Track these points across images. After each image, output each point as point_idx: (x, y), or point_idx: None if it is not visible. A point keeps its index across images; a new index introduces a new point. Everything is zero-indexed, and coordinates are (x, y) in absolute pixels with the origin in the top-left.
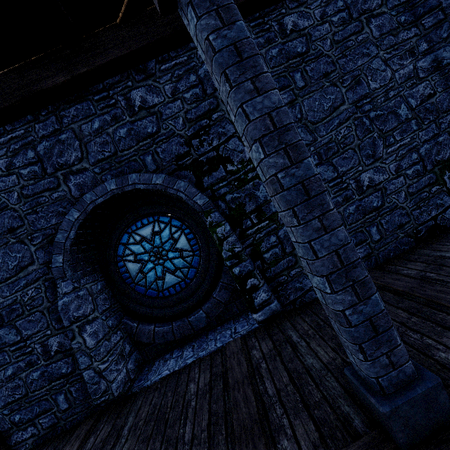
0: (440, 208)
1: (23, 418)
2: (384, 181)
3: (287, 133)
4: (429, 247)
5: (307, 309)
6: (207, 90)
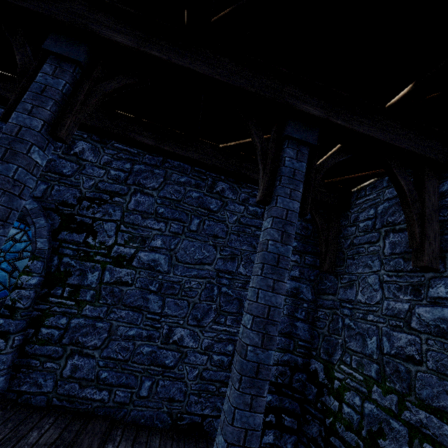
0: (216, 411)
1: None
2: (190, 348)
3: None
4: (166, 441)
5: (16, 410)
6: (129, 180)
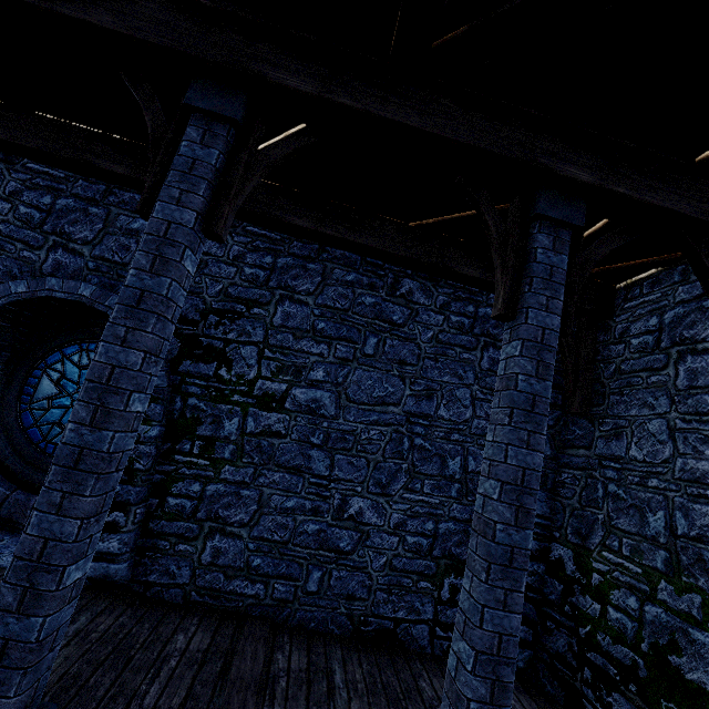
0: (413, 614)
1: None
2: (373, 526)
3: (113, 396)
4: (350, 652)
5: (148, 607)
6: (271, 281)
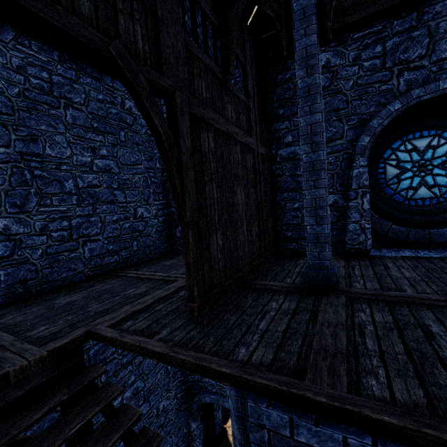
0: None
1: (292, 236)
2: None
3: None
4: None
5: None
6: None
